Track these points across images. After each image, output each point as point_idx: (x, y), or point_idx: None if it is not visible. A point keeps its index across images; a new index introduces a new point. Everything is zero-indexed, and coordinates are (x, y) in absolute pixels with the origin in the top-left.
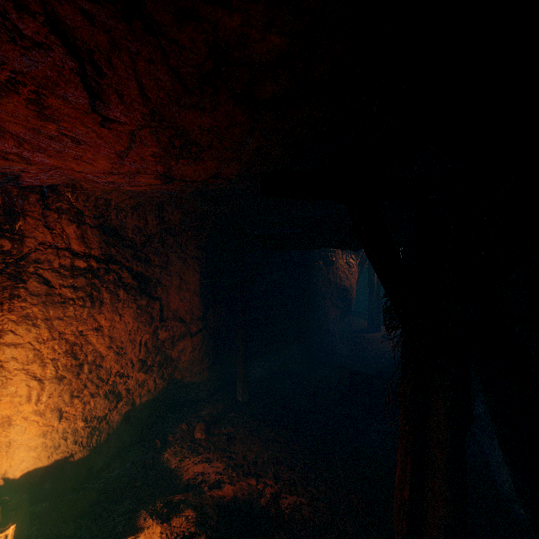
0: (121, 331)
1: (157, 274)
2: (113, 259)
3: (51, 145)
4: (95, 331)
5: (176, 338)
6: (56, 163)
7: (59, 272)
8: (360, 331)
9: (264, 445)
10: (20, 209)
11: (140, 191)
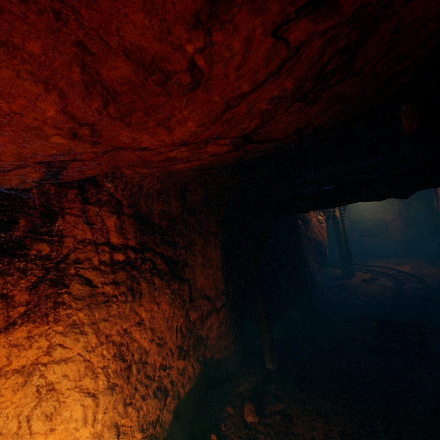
0: (160, 320)
1: (183, 256)
2: (147, 247)
3: (149, 99)
4: (137, 326)
5: (204, 316)
6: (124, 139)
7: (99, 269)
8: (337, 279)
9: (327, 421)
10: (58, 207)
11: (172, 173)
